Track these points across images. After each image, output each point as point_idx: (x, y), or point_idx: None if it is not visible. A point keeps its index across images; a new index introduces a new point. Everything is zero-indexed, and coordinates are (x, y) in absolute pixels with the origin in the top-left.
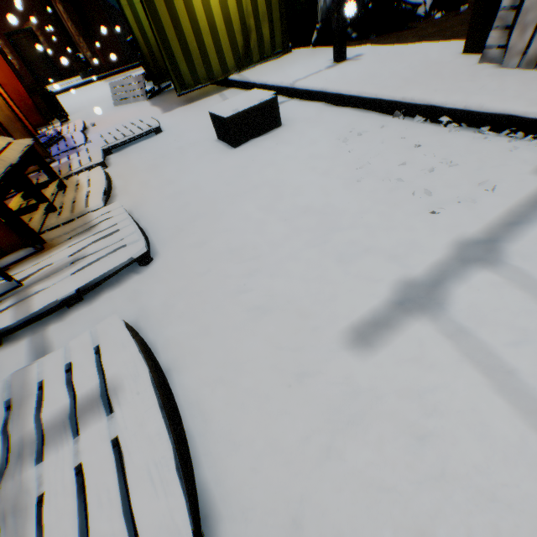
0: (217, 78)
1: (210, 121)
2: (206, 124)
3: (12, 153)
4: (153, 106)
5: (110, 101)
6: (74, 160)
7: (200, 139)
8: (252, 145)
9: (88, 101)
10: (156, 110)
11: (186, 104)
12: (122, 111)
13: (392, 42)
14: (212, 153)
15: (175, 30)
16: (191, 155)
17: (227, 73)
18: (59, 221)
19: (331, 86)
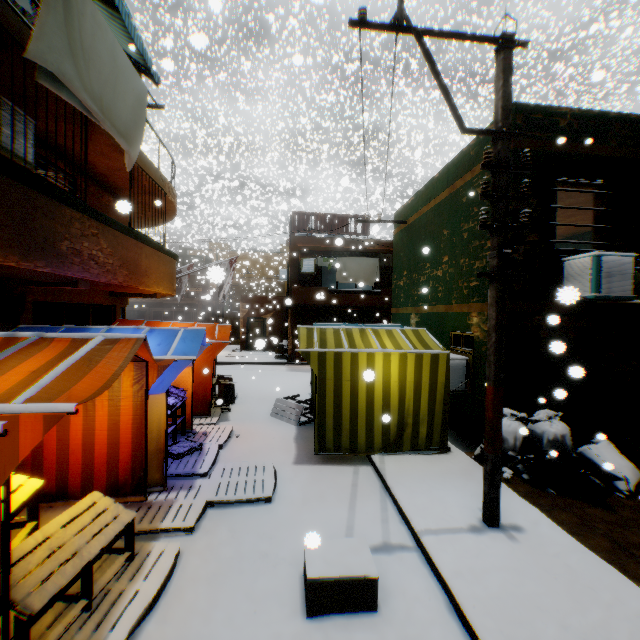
0: (360, 451)
1: (319, 518)
2: (312, 525)
3: (100, 540)
4: (295, 440)
5: (273, 403)
6: (175, 504)
7: (289, 554)
8: (325, 631)
9: (260, 391)
10: (292, 451)
11: (320, 461)
12: (270, 428)
13: (571, 520)
14: (282, 601)
15: (335, 407)
16: (262, 587)
17: (372, 450)
18: (76, 633)
19: (456, 585)
